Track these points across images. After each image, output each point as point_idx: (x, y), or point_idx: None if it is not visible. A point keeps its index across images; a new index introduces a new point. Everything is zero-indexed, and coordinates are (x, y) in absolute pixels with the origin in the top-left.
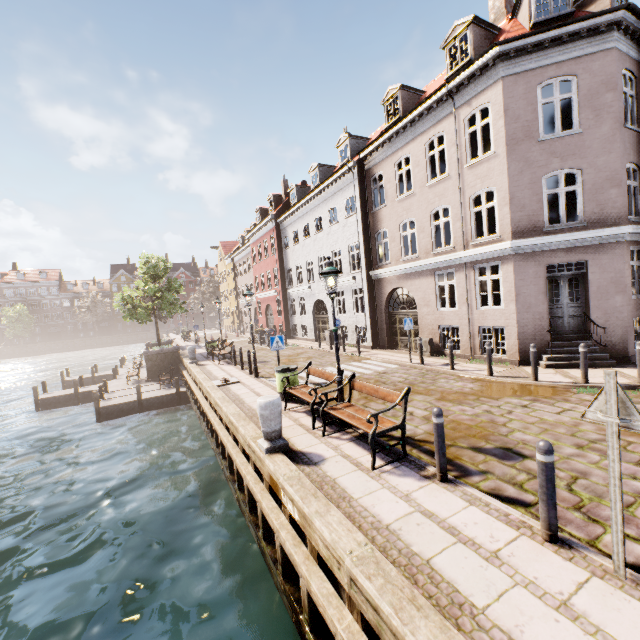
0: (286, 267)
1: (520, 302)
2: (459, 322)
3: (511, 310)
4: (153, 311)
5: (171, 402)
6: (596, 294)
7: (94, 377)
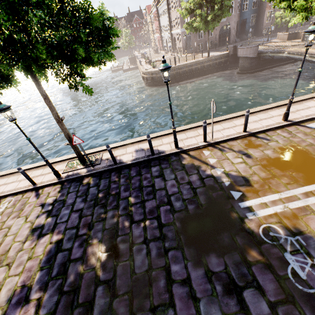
0: (160, 25)
1: (182, 42)
2: (179, 46)
3: (181, 44)
4: (128, 46)
5: (135, 69)
6: (192, 40)
7: (119, 66)
